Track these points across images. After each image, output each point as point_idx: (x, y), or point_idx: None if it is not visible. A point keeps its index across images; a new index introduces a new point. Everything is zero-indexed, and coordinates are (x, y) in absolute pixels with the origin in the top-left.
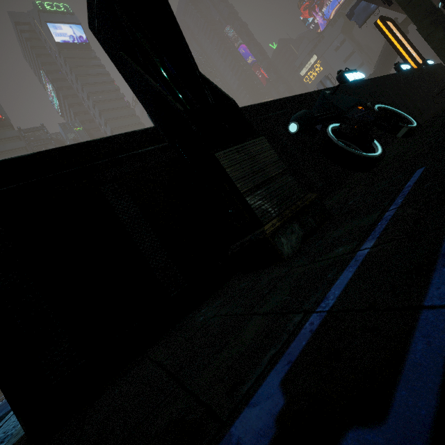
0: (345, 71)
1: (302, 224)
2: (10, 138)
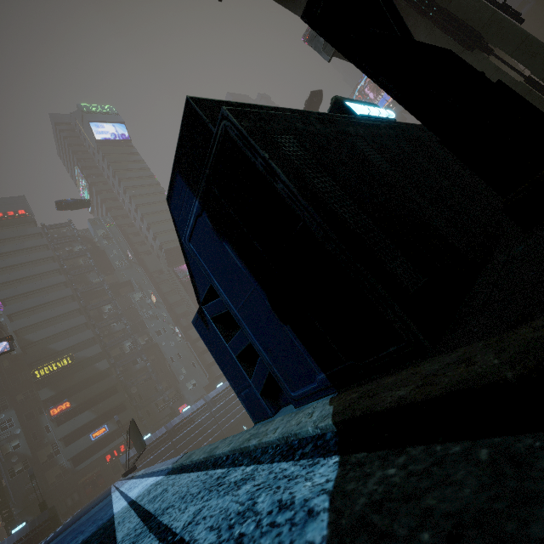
0: None
1: None
2: (31, 235)
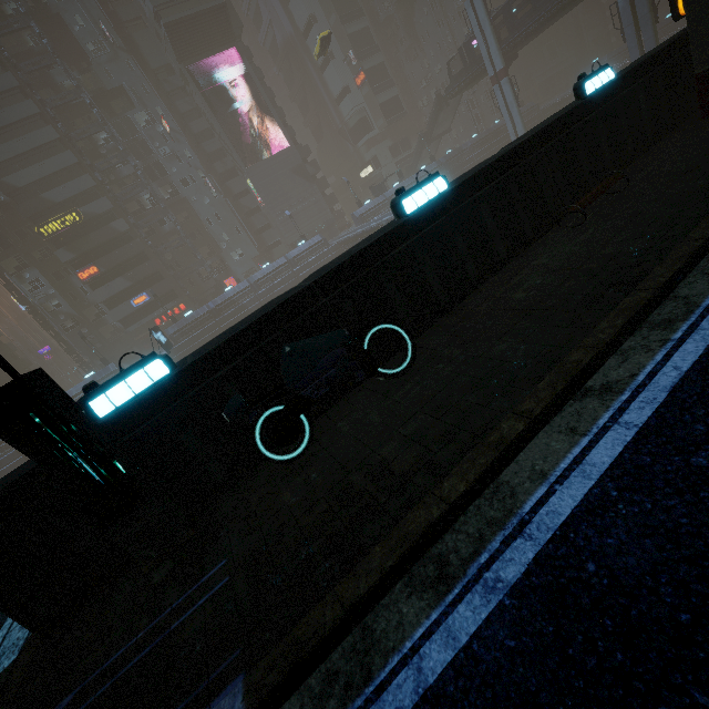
0: (407, 193)
1: (174, 559)
2: None
